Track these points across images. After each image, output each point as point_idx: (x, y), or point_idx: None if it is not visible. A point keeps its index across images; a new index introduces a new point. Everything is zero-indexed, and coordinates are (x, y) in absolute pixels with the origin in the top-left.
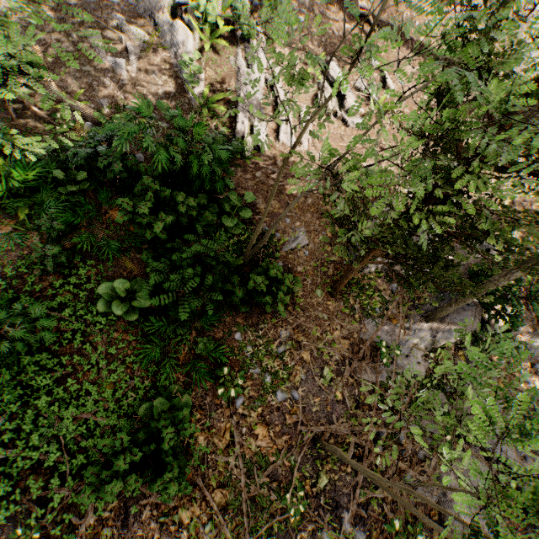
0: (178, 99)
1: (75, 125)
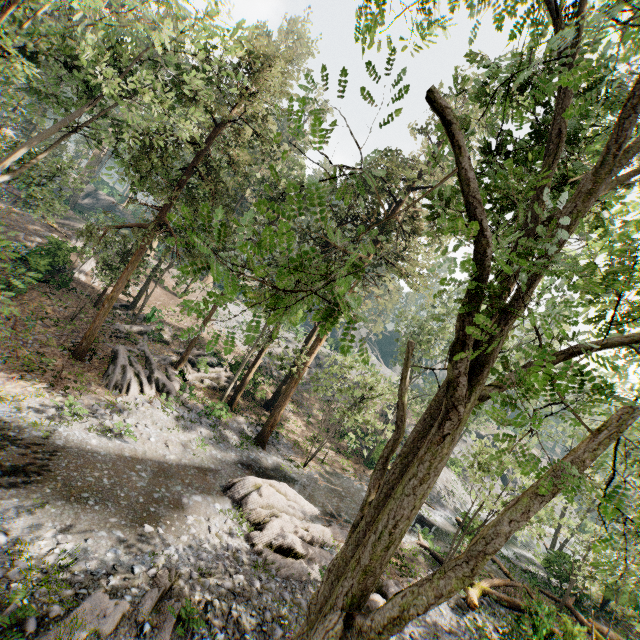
0: None
1: None
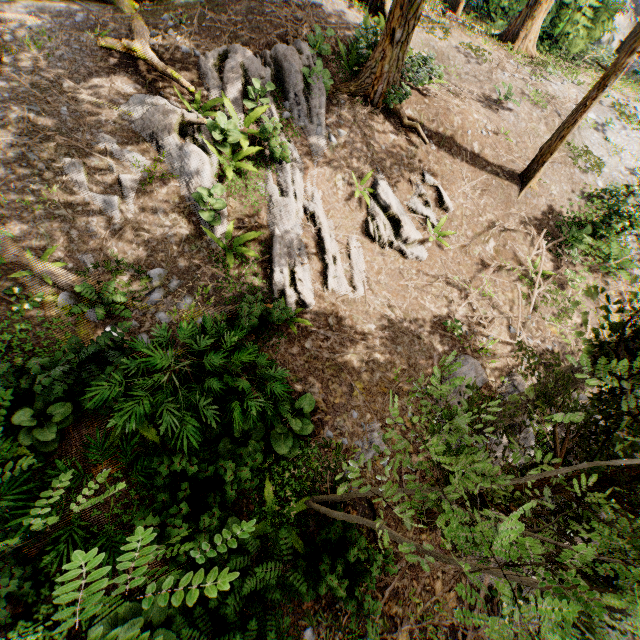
0: (193, 243)
1: (44, 299)
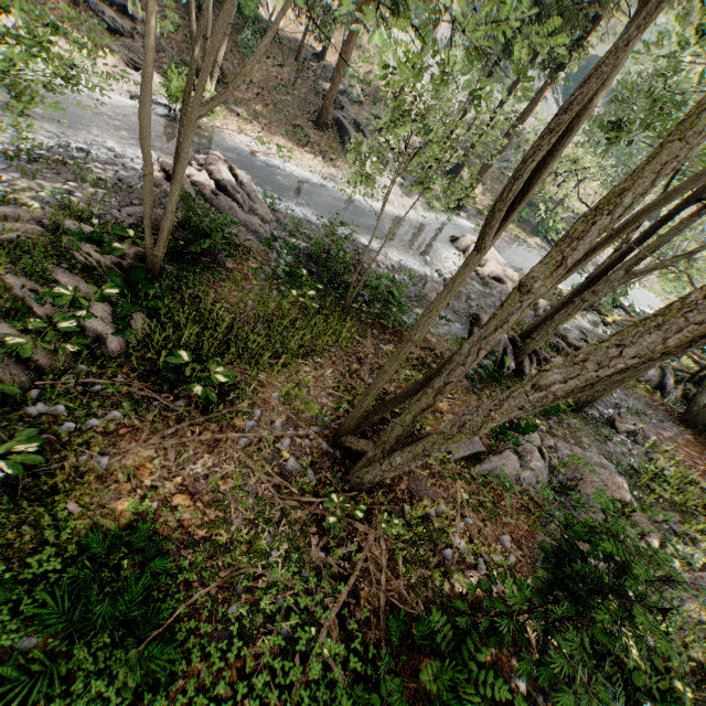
0: None
1: None
